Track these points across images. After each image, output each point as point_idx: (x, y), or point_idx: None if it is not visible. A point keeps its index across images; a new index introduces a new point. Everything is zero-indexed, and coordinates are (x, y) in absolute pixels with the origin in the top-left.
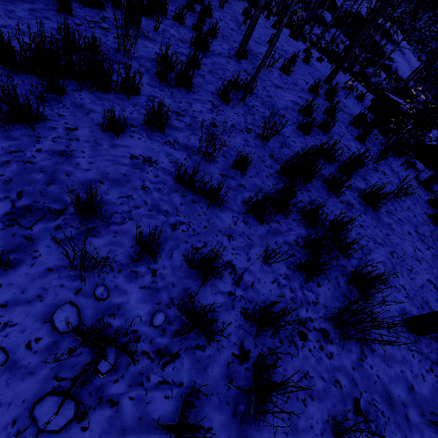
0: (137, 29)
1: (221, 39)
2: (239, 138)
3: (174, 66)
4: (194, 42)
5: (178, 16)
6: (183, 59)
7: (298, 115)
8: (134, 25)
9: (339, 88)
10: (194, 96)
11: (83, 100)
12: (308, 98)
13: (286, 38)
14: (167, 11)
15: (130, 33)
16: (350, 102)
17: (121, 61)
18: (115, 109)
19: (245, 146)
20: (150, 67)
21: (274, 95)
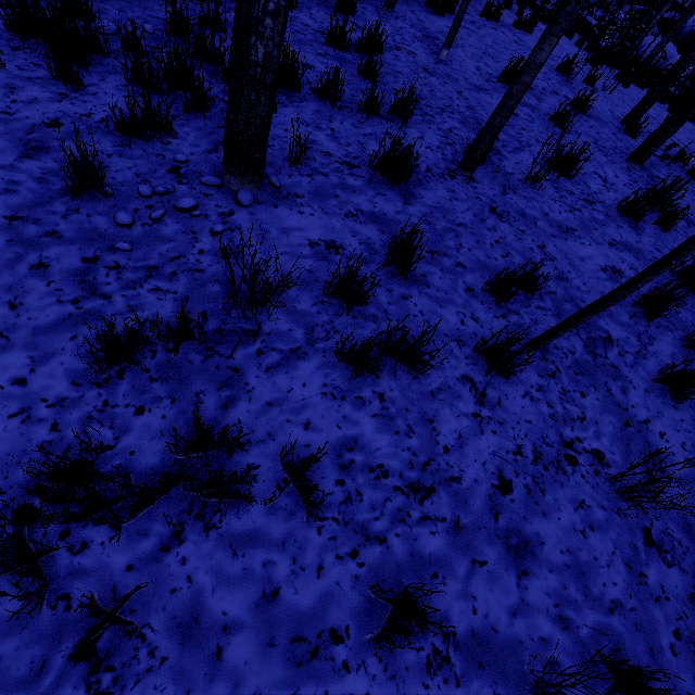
0: (256, 181)
1: (417, 115)
2: (566, 505)
3: (366, 295)
4: (378, 165)
5: (327, 88)
6: (367, 235)
7: (632, 316)
8: (249, 177)
9: (652, 159)
10: (427, 378)
11: (195, 582)
12: (666, 285)
13: (514, 39)
14: (300, 83)
15: (243, 200)
16: (688, 200)
17: (247, 328)
18: (278, 574)
19: (586, 532)
20: (311, 312)
21: (567, 267)
